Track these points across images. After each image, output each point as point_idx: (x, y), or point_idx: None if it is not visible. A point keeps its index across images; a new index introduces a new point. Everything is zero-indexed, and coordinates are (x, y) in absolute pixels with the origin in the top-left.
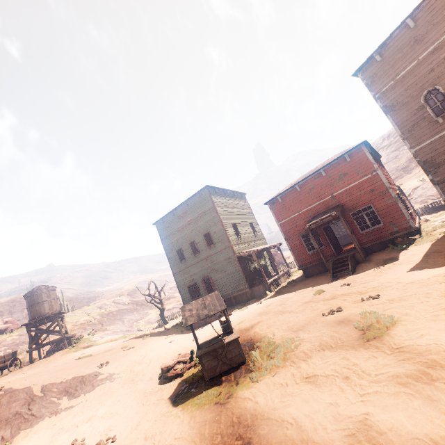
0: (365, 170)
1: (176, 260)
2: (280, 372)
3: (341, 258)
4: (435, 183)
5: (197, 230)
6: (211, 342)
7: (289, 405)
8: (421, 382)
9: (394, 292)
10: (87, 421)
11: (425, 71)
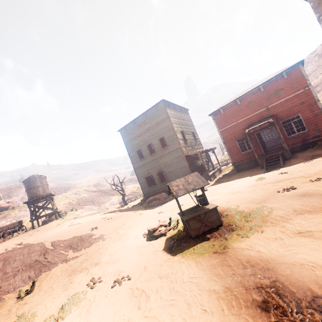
0: (299, 86)
1: (137, 158)
2: (265, 230)
3: (271, 156)
4: None
5: (154, 135)
6: (192, 210)
7: (298, 253)
8: None
9: None
10: (95, 266)
11: None
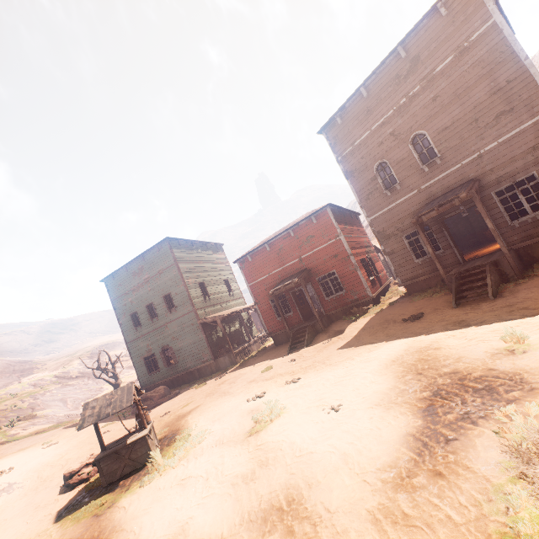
0: (330, 234)
1: (130, 326)
2: (170, 473)
3: (303, 327)
4: (386, 254)
5: (156, 290)
6: (119, 441)
7: (149, 513)
8: (244, 482)
9: (312, 375)
10: None
11: (376, 143)
